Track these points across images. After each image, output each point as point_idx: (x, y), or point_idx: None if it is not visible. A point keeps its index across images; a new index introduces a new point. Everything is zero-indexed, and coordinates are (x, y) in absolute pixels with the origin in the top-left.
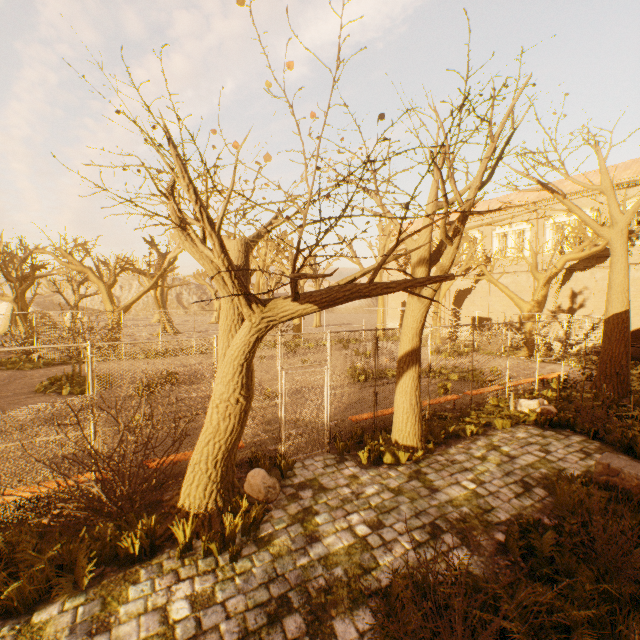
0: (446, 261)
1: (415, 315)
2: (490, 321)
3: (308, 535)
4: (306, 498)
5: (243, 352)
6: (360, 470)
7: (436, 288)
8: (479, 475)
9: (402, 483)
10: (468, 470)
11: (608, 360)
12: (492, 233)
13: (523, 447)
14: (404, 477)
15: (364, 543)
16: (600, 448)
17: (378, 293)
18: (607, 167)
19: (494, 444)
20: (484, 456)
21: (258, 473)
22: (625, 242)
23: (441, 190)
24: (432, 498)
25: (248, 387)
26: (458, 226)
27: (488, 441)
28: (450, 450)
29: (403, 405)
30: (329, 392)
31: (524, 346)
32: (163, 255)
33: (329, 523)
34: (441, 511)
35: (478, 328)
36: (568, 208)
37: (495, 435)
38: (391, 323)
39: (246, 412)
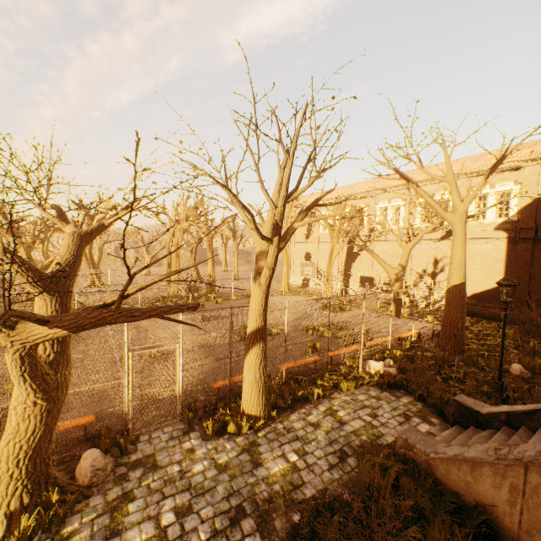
0: (270, 257)
1: (257, 299)
2: (373, 280)
3: (111, 528)
4: (133, 479)
5: (16, 366)
6: (200, 442)
7: (268, 279)
8: (306, 445)
9: (232, 457)
10: (298, 439)
11: (448, 323)
12: (376, 207)
13: (357, 411)
14: (237, 450)
15: (162, 535)
16: (420, 410)
17: (124, 321)
18: (463, 158)
19: (333, 408)
20: (319, 422)
21: (91, 454)
22: (463, 226)
23: (238, 202)
24: (252, 474)
25: (45, 390)
26: (275, 228)
27: (329, 405)
28: (292, 416)
29: (248, 378)
30: (181, 367)
31: (395, 304)
32: (92, 216)
33: (139, 511)
34: (253, 490)
35: (364, 285)
36: (420, 195)
37: (338, 398)
38: (296, 278)
39: (50, 411)
